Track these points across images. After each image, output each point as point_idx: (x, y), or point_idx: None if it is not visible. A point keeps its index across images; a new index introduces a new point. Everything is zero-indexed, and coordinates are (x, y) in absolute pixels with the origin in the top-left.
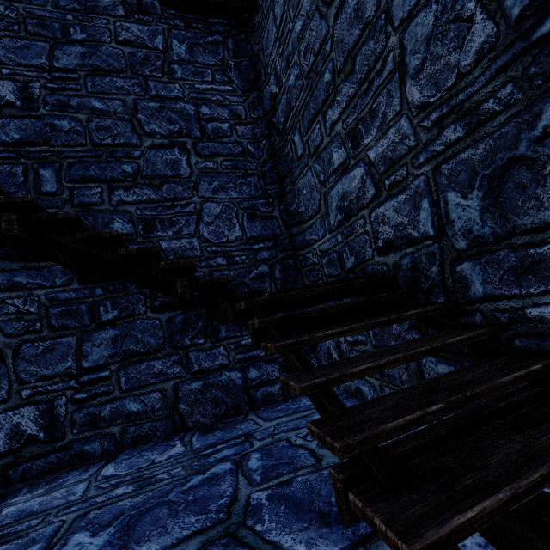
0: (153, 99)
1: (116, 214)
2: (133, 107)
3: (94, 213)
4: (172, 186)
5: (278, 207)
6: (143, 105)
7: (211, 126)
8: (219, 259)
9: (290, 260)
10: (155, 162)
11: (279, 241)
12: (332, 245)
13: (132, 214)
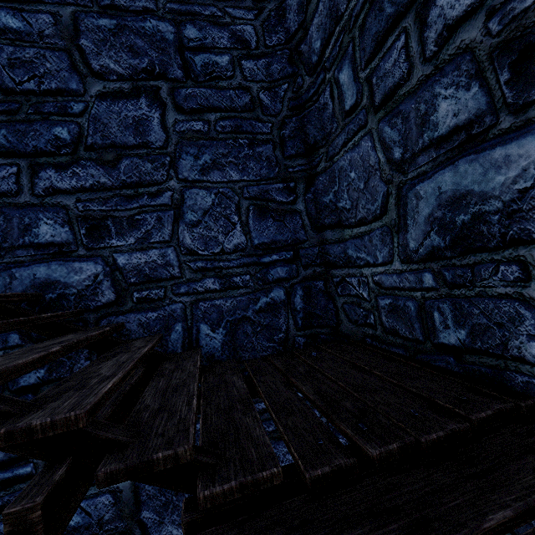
0: (105, 12)
1: (42, 210)
2: (72, 27)
3: (5, 209)
4: (135, 163)
5: (302, 196)
6: (88, 22)
7: (201, 60)
8: (208, 282)
9: (319, 282)
10: (107, 122)
11: (303, 250)
12: (405, 284)
13: (69, 210)
